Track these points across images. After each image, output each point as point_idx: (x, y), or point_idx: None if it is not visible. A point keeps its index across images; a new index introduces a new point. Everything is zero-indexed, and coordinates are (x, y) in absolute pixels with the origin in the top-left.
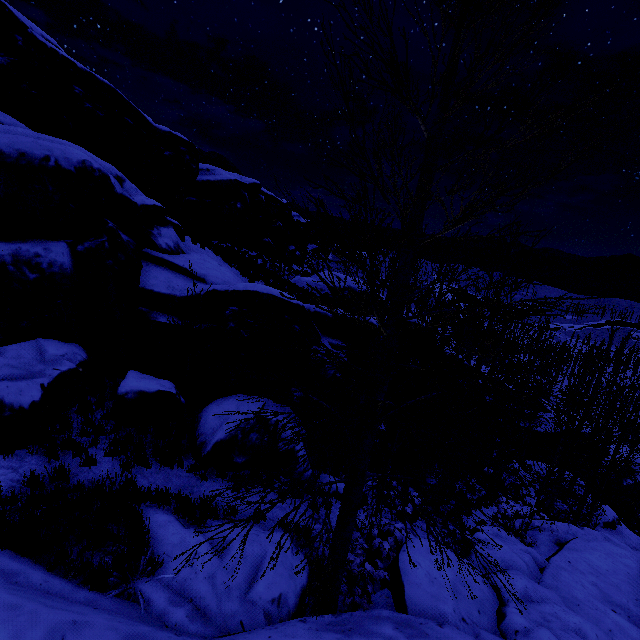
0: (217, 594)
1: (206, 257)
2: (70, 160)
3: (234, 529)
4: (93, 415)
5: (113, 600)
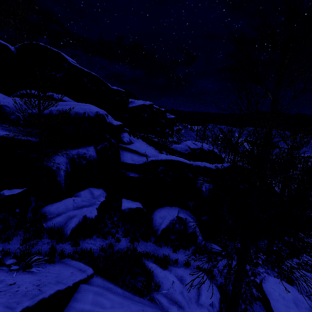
0: (186, 300)
1: (141, 143)
2: (92, 112)
3: (181, 270)
4: (113, 219)
5: (148, 301)
